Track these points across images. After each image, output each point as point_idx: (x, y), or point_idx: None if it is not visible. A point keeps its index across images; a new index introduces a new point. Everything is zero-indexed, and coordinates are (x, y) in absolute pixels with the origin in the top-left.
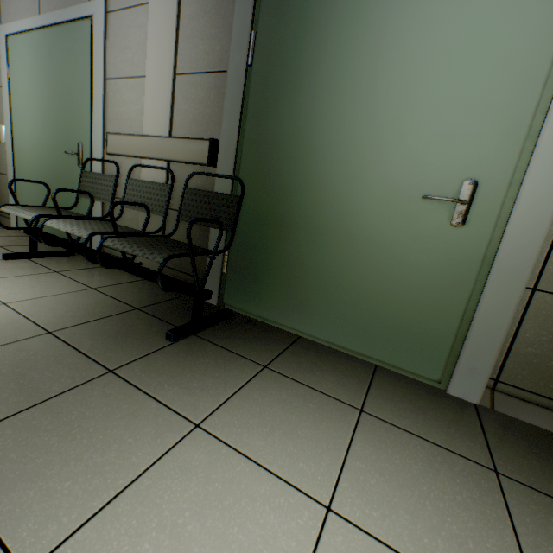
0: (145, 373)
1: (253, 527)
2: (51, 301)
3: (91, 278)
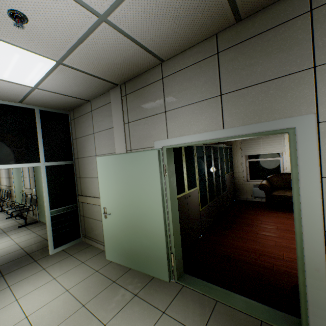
0: (9, 232)
1: (4, 240)
2: (7, 225)
3: (19, 219)
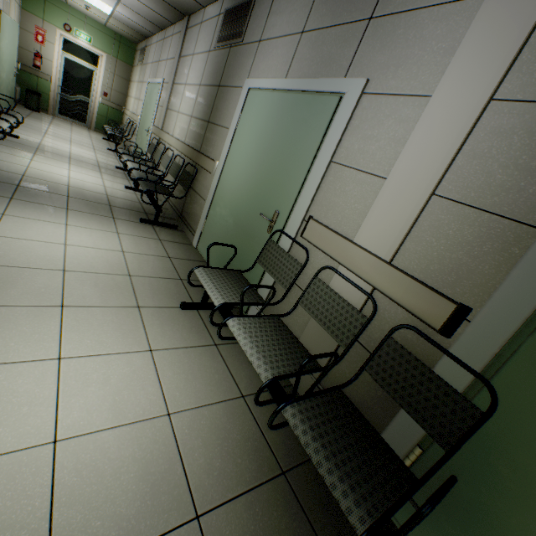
0: None
1: None
2: (205, 421)
3: (242, 368)
